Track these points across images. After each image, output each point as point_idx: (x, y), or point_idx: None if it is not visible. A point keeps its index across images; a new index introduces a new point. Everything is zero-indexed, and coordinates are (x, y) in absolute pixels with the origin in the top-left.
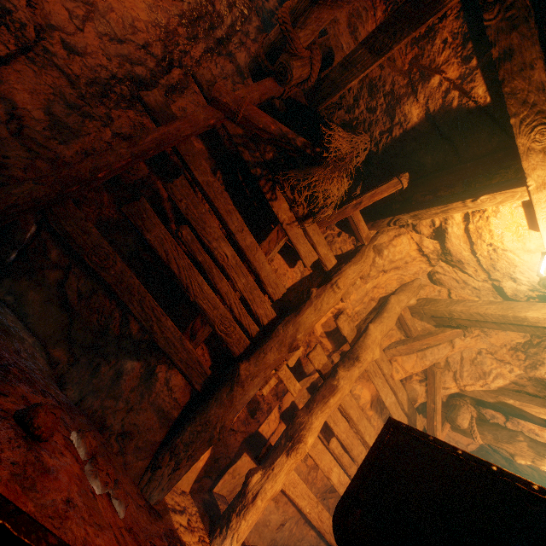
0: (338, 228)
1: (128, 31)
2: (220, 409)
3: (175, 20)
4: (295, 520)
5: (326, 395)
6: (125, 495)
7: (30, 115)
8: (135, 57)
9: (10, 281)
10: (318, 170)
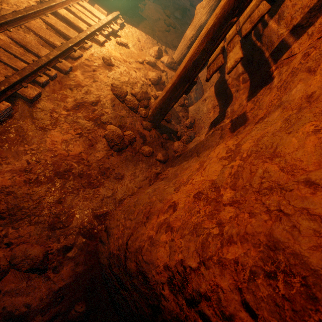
0: None
1: None
2: None
3: None
4: (212, 103)
5: None
6: (168, 29)
7: None
8: None
9: None
10: None
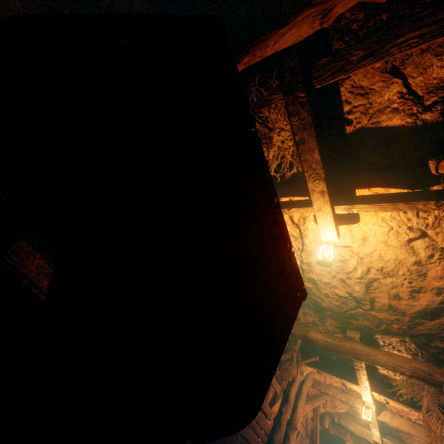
0: None
1: None
2: None
3: None
4: None
5: None
6: None
7: None
8: None
9: None
10: (288, 364)
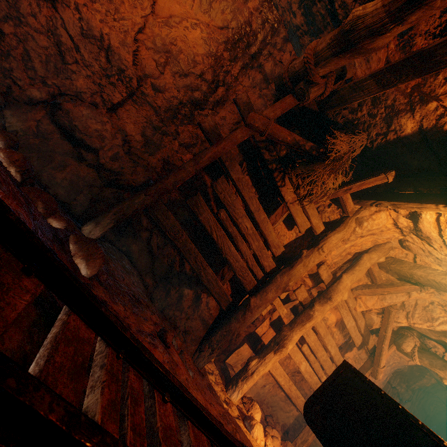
0: (329, 200)
1: (190, 65)
2: (237, 324)
3: (222, 46)
4: (272, 385)
5: (304, 320)
6: (193, 368)
7: (134, 139)
8: (194, 85)
9: (124, 239)
10: (320, 167)
